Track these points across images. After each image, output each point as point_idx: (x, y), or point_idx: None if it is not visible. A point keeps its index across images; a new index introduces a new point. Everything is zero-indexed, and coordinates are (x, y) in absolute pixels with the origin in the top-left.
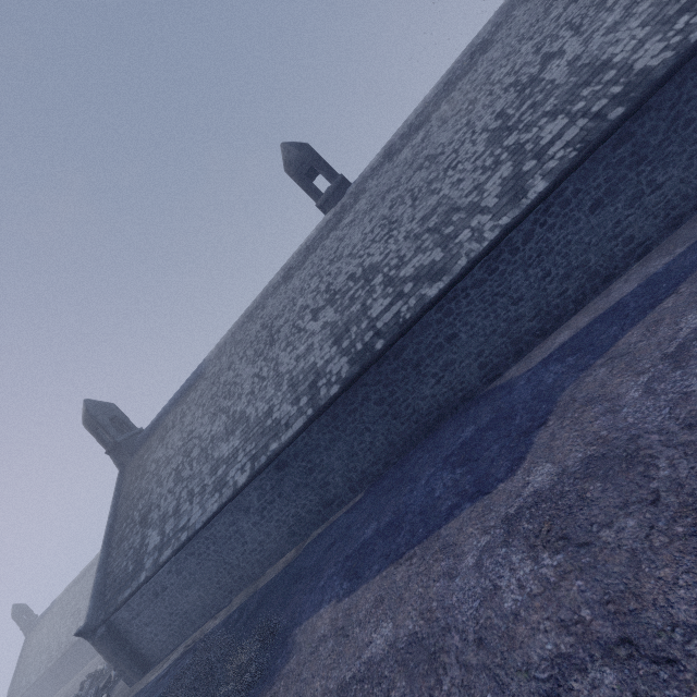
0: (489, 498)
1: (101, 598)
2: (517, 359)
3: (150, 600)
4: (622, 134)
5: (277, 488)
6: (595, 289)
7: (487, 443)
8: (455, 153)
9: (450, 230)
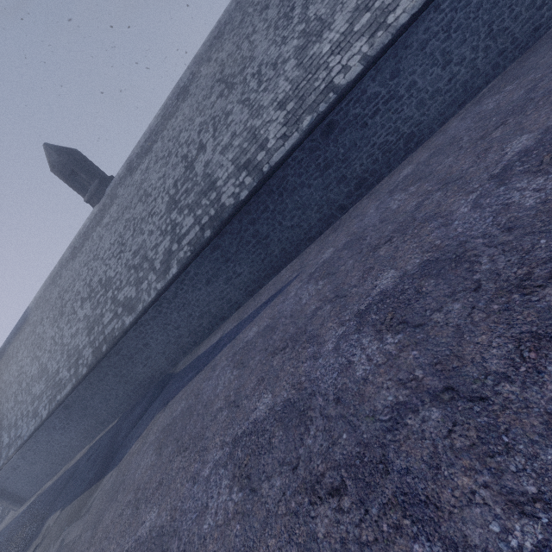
0: (105, 479)
1: None
2: (185, 356)
3: (12, 472)
4: (214, 245)
5: (68, 417)
6: (217, 323)
7: (135, 430)
8: (155, 201)
9: (141, 275)
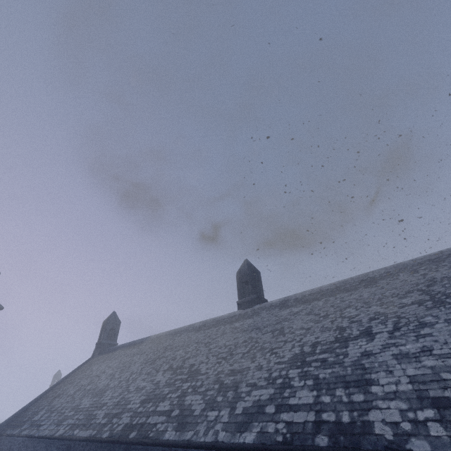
0: None
1: (13, 419)
2: None
3: (7, 449)
4: None
5: None
6: None
7: None
8: (284, 343)
9: (219, 399)
